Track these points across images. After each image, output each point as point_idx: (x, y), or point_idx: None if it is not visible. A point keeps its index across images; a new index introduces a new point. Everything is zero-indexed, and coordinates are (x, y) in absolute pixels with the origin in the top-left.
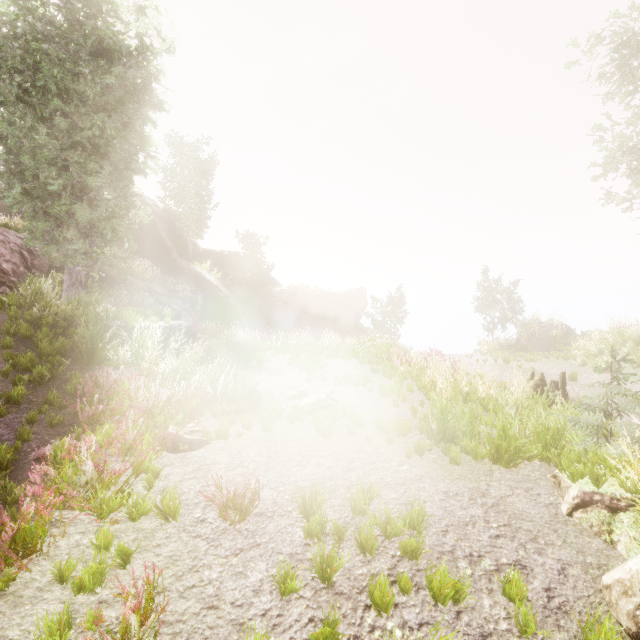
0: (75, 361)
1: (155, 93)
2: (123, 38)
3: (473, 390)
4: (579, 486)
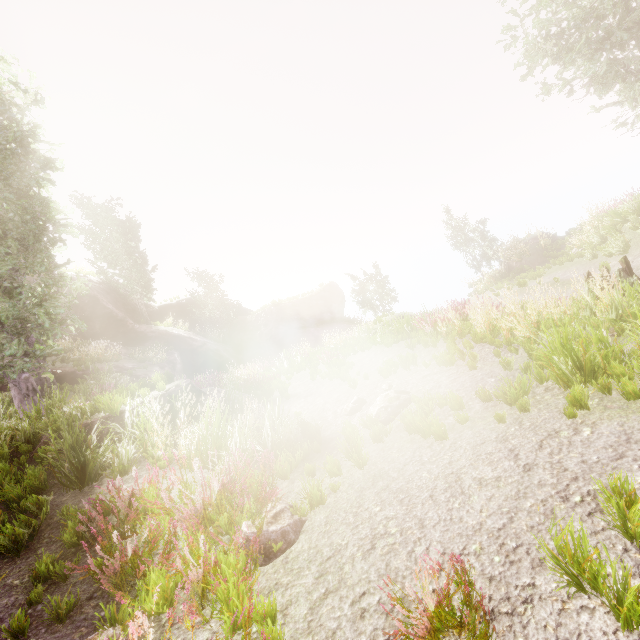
0: (61, 490)
1: (39, 154)
2: None
3: (541, 316)
4: None
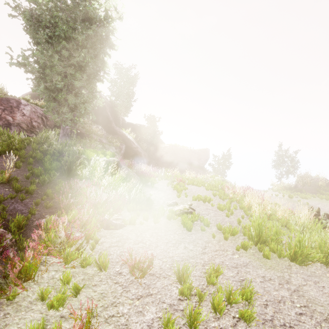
0: (61, 174)
1: (111, 40)
2: (98, 11)
3: (274, 213)
4: None
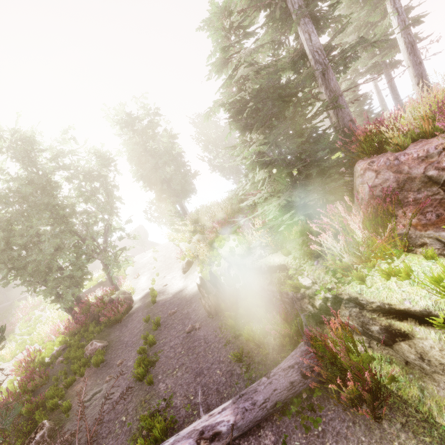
0: (15, 309)
1: None
2: None
3: None
4: None
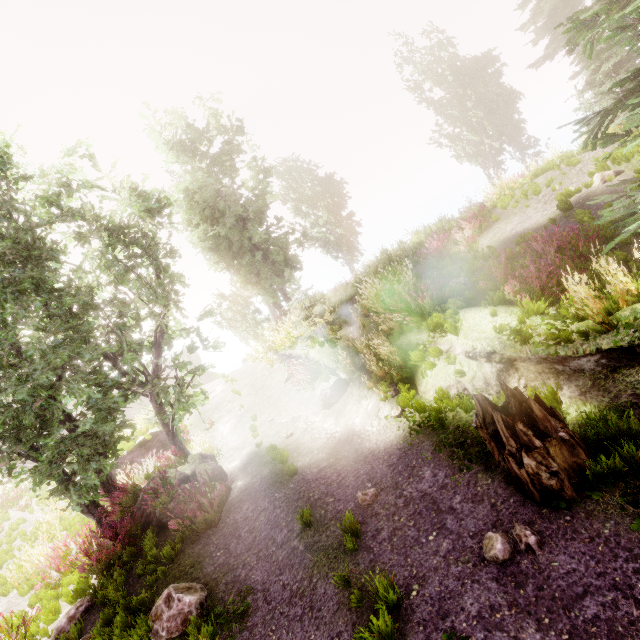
0: None
1: None
2: None
3: None
4: None
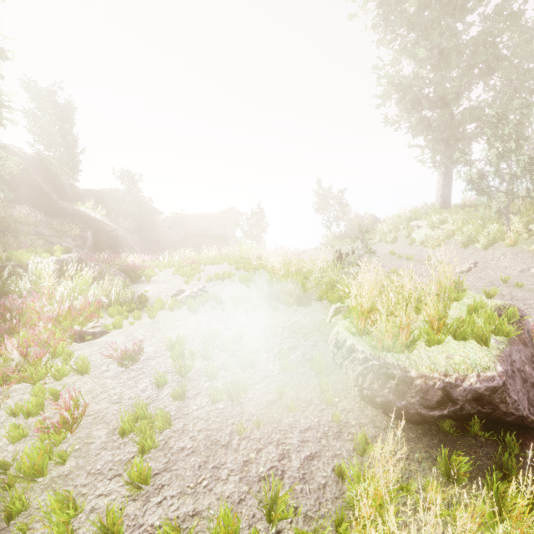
0: None
1: None
2: None
3: (299, 268)
4: (335, 305)
